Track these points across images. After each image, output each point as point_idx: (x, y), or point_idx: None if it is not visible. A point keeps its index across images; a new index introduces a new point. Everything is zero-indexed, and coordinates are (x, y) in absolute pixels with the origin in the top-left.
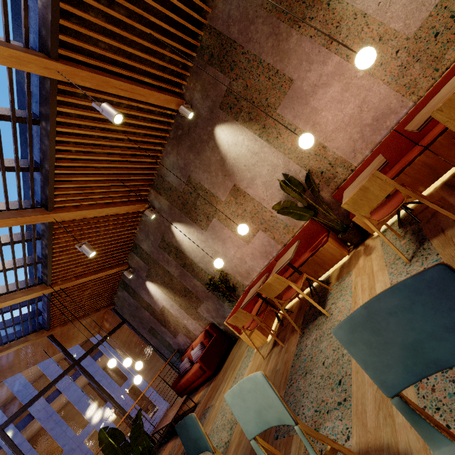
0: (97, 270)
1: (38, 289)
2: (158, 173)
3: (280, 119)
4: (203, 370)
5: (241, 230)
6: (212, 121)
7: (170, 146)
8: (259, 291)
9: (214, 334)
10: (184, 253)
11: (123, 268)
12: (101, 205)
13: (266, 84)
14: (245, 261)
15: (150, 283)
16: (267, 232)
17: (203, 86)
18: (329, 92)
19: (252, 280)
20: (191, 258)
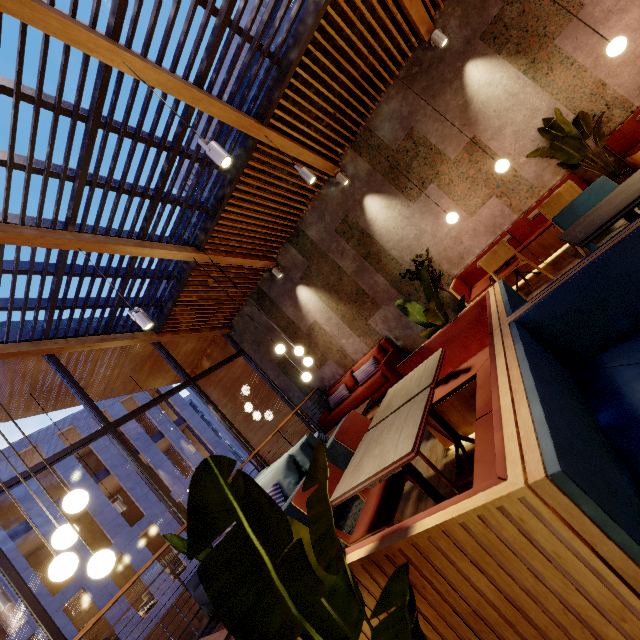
0: (246, 255)
1: (189, 250)
2: (367, 125)
3: (556, 52)
4: (386, 378)
5: (503, 164)
6: (466, 55)
7: (396, 88)
8: (540, 209)
9: (390, 349)
10: (372, 237)
11: (269, 265)
12: (301, 146)
13: (549, 10)
14: (461, 242)
15: (303, 287)
16: (503, 197)
17: (465, 11)
18: (624, 19)
19: (465, 267)
20: (381, 244)
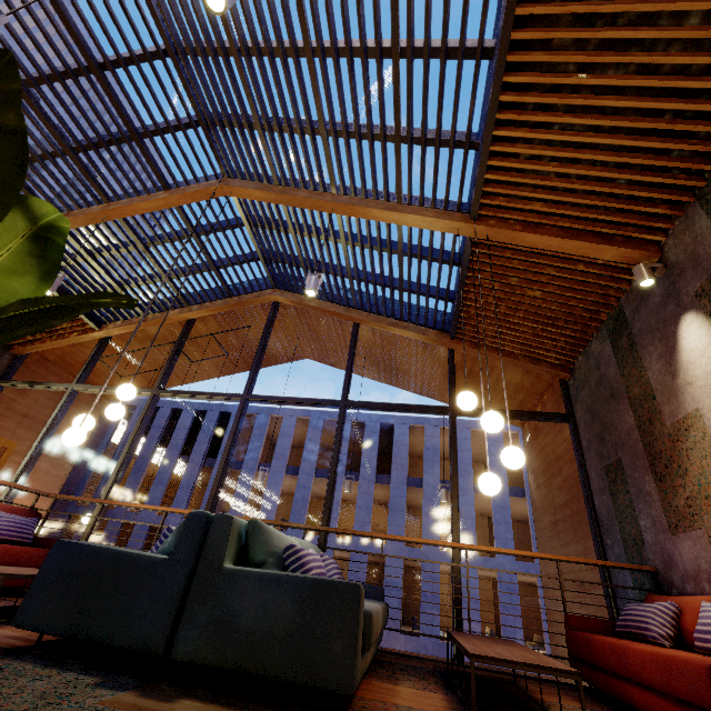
0: (573, 233)
1: (455, 217)
2: None
3: None
4: None
5: None
6: None
7: None
8: None
9: None
10: None
11: (638, 259)
12: None
13: None
14: None
15: (696, 318)
16: None
17: None
18: None
19: None
20: None
